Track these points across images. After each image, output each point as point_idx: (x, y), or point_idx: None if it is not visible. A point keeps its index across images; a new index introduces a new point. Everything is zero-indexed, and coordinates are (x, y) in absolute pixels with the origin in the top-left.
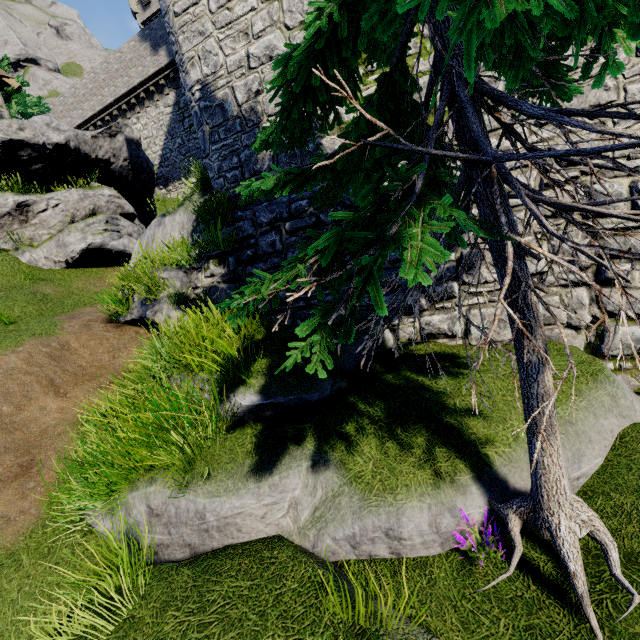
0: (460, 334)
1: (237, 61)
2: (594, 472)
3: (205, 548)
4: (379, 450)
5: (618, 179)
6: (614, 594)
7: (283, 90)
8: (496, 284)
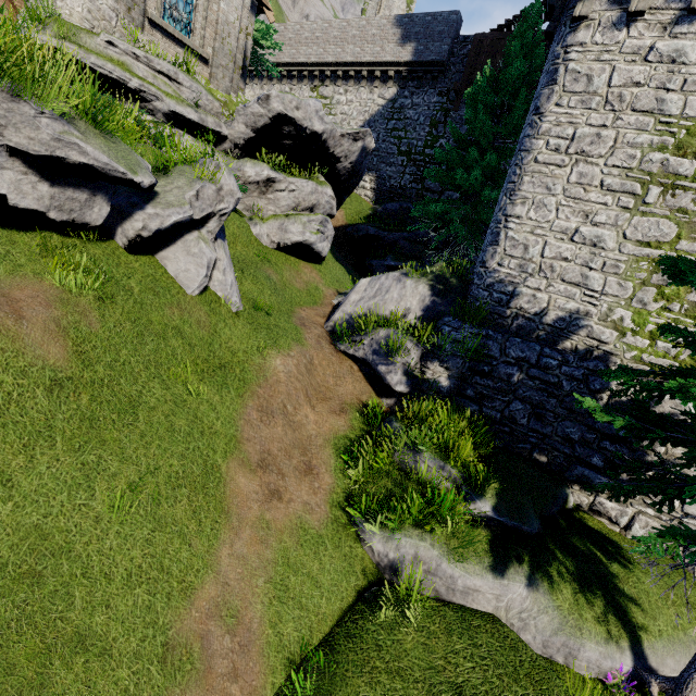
0: (622, 525)
1: (564, 227)
2: None
3: (446, 598)
4: (573, 596)
5: None
6: None
7: (675, 396)
8: None
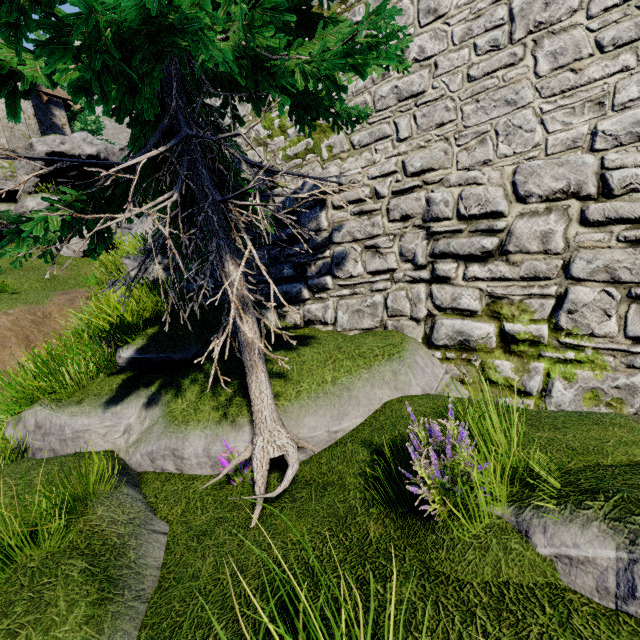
0: (330, 321)
1: None
2: (352, 429)
3: (63, 453)
4: (197, 396)
5: (452, 188)
6: (289, 504)
7: (119, 118)
8: (359, 278)
